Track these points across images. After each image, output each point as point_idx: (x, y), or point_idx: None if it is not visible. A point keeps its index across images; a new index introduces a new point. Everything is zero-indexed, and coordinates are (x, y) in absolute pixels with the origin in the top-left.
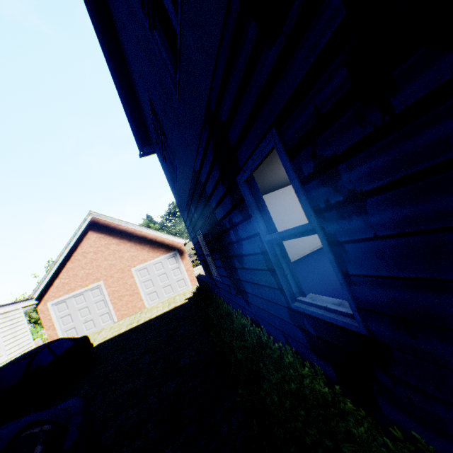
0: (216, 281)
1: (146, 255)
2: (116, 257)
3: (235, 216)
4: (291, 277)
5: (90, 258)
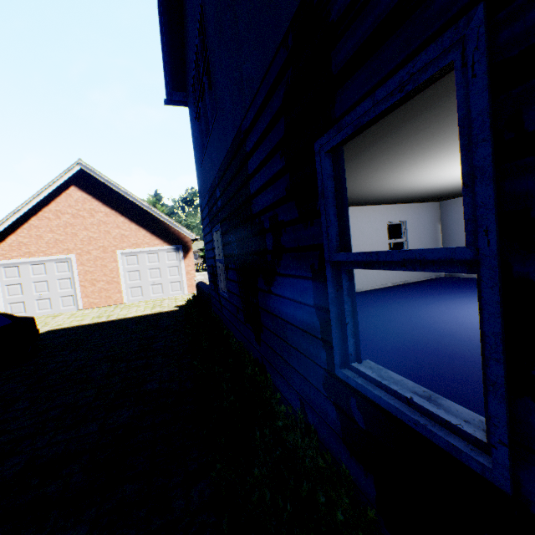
0: (222, 297)
1: (141, 240)
2: (100, 230)
3: (286, 211)
4: (353, 329)
5: (65, 221)
